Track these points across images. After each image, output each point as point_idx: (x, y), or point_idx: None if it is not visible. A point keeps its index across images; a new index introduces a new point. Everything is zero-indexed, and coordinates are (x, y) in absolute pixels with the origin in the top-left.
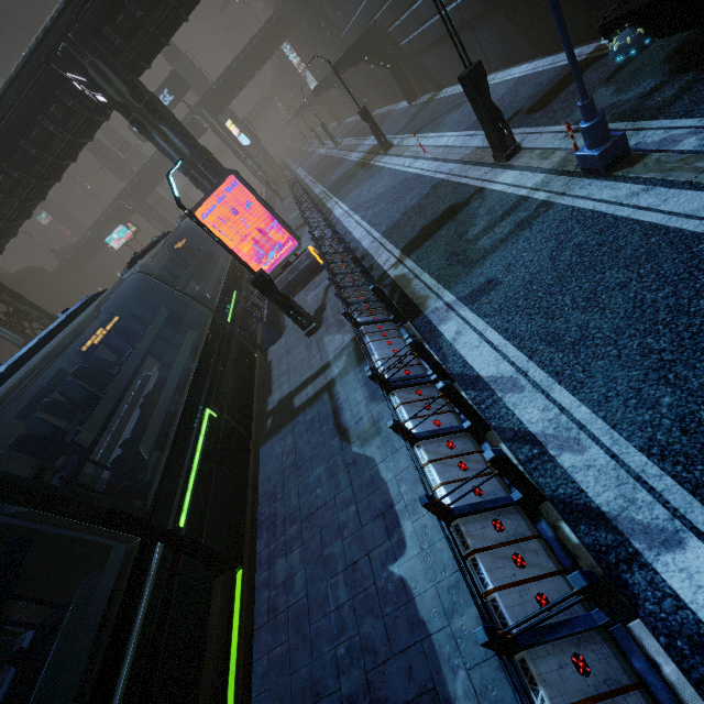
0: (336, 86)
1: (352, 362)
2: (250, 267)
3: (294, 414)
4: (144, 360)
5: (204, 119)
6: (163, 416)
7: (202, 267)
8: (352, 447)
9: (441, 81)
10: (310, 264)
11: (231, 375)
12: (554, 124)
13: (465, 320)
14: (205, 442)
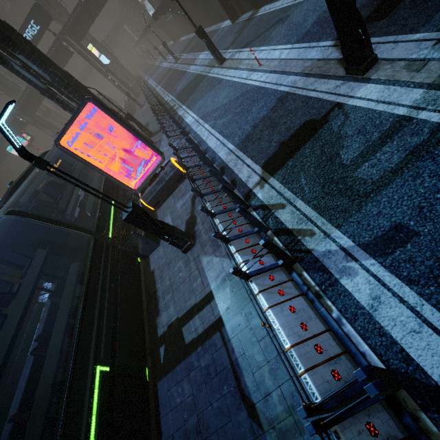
0: (170, 10)
1: (239, 300)
2: (120, 203)
3: (186, 351)
4: (25, 313)
5: (69, 44)
6: (44, 411)
7: (83, 176)
8: (267, 439)
9: (259, 0)
10: (175, 174)
11: (119, 301)
12: (411, 32)
13: (380, 281)
14: (98, 422)
